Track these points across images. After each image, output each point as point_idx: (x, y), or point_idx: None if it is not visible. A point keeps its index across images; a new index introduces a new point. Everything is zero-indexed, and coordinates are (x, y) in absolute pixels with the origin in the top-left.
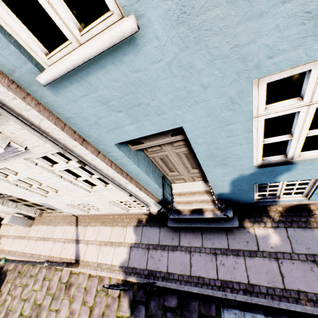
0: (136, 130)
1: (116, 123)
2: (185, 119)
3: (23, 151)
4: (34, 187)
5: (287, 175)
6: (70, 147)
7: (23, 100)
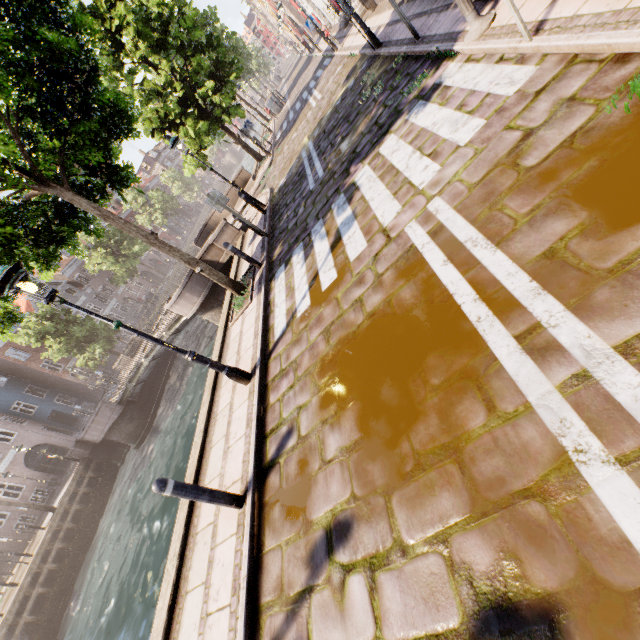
0: None
1: None
2: None
3: None
4: None
5: None
6: None
7: None
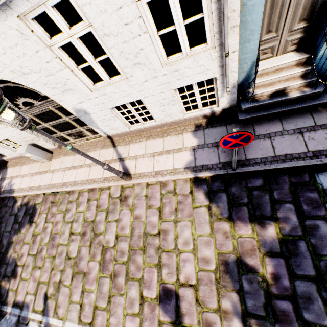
0: None
1: None
2: None
3: None
4: (82, 66)
5: None
6: None
7: None
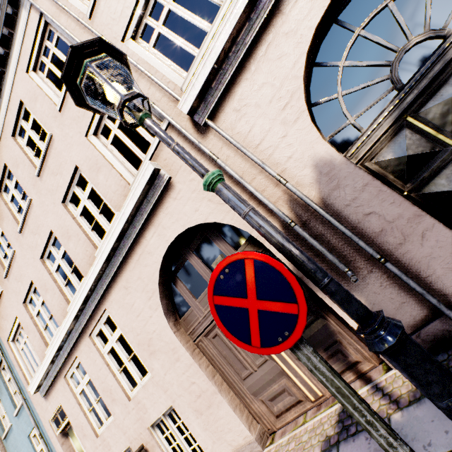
0: None
1: None
2: None
3: None
4: None
5: None
6: None
7: None
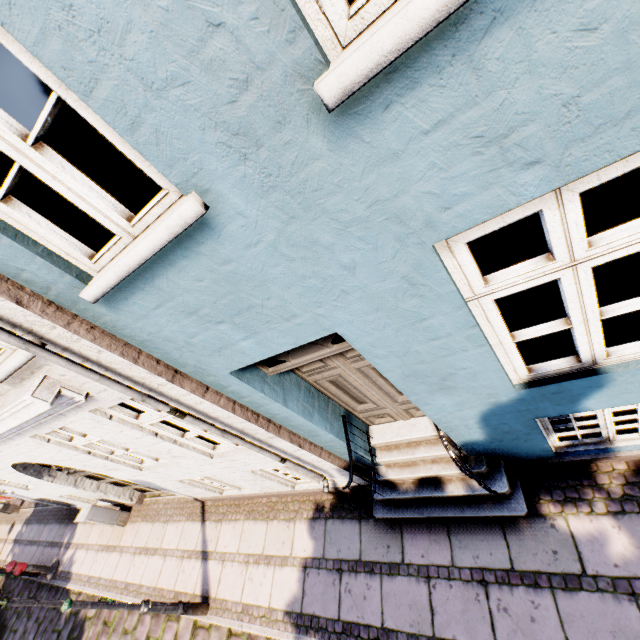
0: (258, 347)
1: (220, 341)
2: (337, 320)
3: (83, 401)
4: (117, 453)
5: (600, 396)
6: (155, 387)
7: (66, 327)
